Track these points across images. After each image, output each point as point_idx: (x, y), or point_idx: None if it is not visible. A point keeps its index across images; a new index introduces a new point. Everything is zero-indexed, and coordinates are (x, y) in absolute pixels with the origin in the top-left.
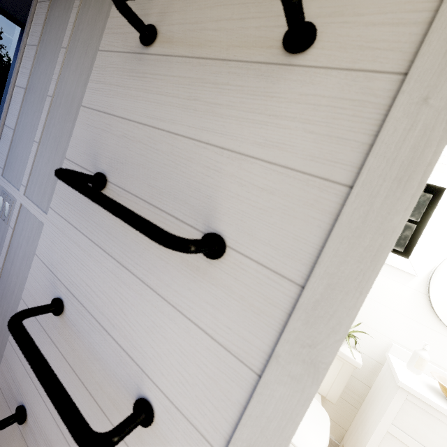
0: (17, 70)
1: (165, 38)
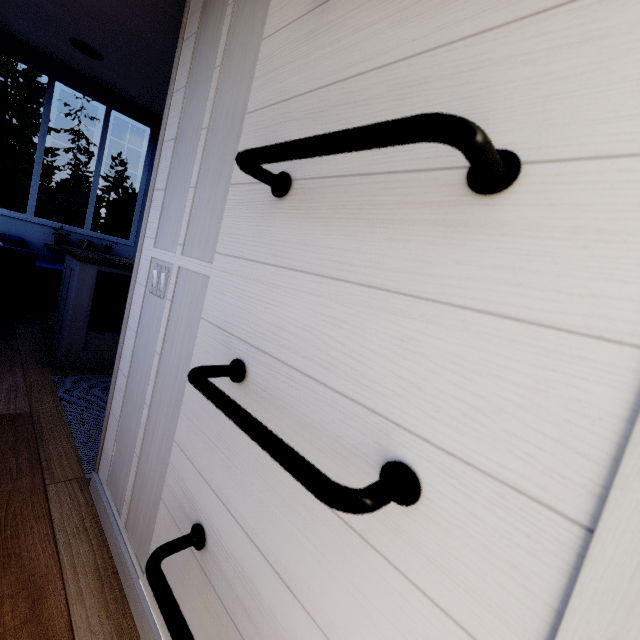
0: (165, 124)
1: None
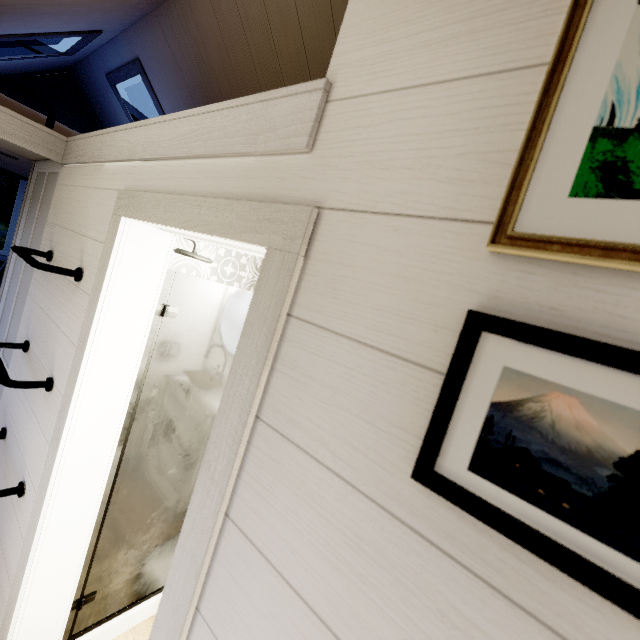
0: (10, 260)
1: (55, 258)
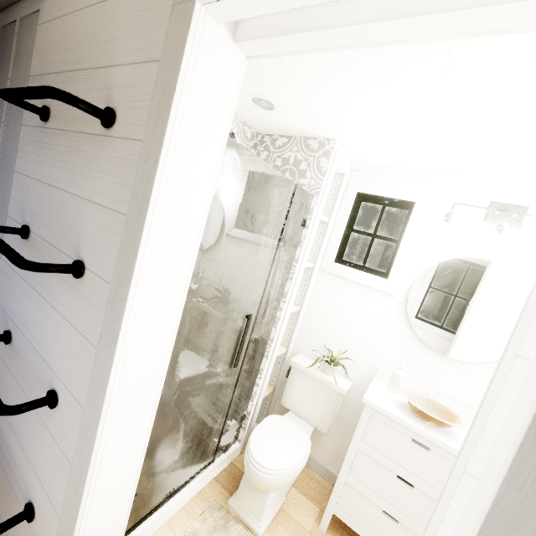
0: None
1: (54, 115)
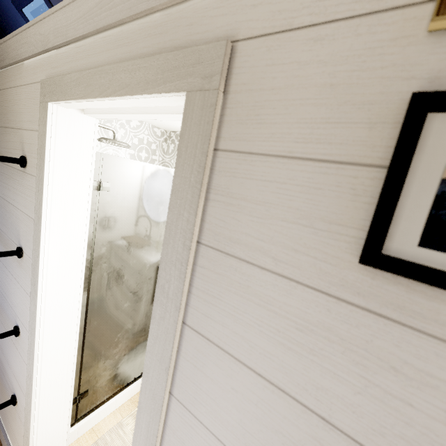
0: None
1: (1, 154)
